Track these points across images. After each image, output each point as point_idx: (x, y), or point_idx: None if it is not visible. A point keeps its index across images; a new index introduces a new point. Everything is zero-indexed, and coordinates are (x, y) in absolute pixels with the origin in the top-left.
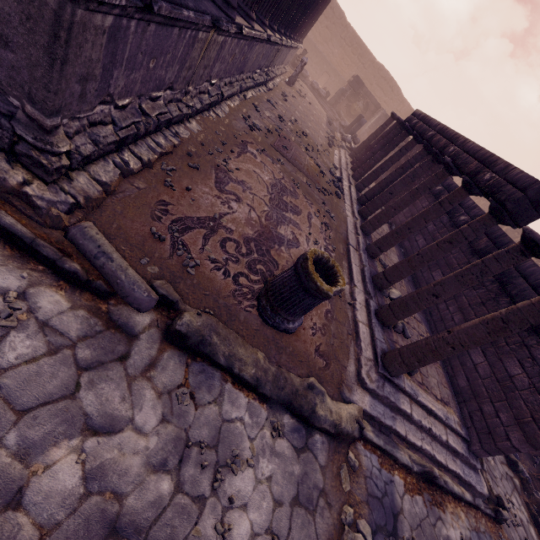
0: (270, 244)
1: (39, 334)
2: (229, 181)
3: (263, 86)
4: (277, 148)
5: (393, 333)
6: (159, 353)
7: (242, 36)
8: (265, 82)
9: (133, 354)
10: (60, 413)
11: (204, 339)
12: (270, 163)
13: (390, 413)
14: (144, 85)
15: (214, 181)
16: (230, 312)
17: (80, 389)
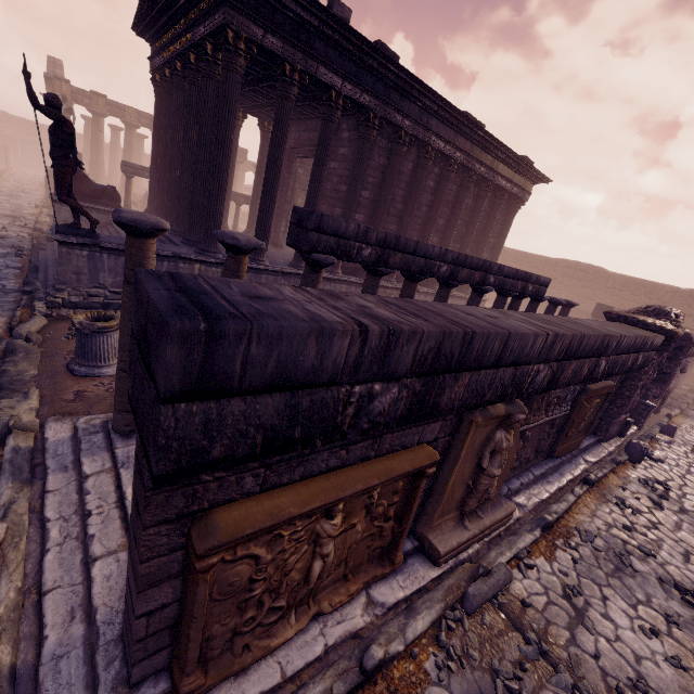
0: None
1: None
2: None
3: None
4: None
5: None
6: None
7: (257, 271)
8: None
9: None
10: None
11: (16, 352)
12: None
13: (68, 462)
14: None
15: None
16: (54, 355)
17: None
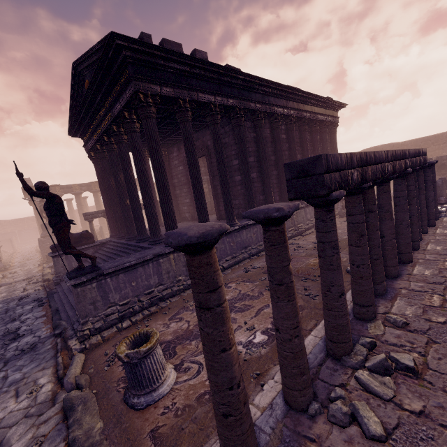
0: (182, 341)
1: (31, 400)
2: (184, 312)
3: (296, 237)
4: (266, 272)
5: (318, 423)
6: (55, 415)
7: None
8: (297, 234)
9: (46, 414)
10: (2, 432)
11: (74, 407)
12: (245, 285)
13: None
14: (136, 291)
15: (171, 316)
16: (107, 392)
17: (16, 425)
